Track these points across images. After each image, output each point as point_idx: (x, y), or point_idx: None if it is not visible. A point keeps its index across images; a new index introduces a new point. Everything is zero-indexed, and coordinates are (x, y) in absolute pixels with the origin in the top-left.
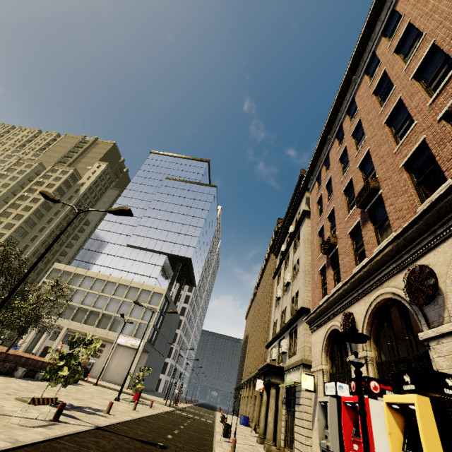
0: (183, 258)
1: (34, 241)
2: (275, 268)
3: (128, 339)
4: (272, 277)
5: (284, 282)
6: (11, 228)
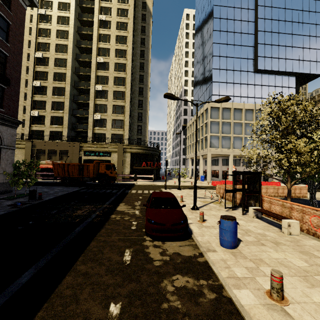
0: (313, 75)
1: (144, 83)
2: None
3: None
4: None
5: None
6: (124, 69)
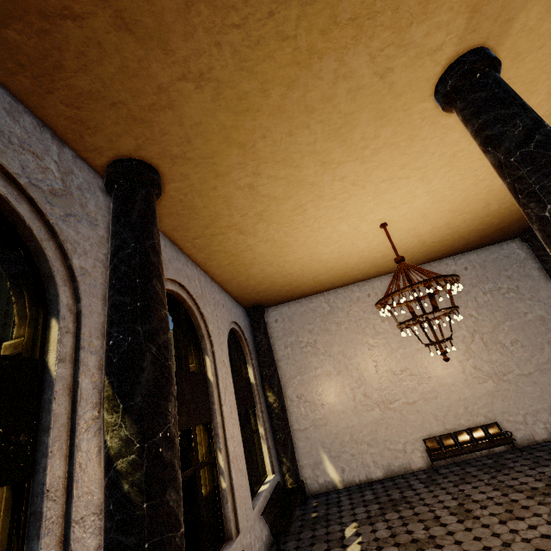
0: None
1: None
2: None
3: None
4: None
5: None
6: None
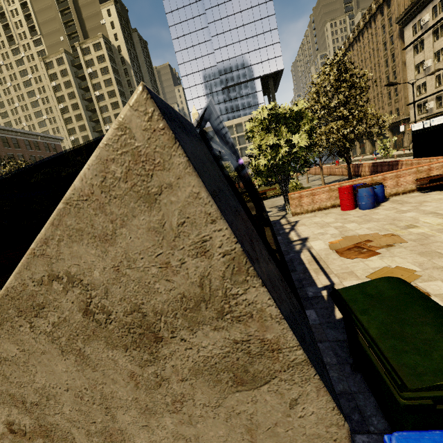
0: (276, 72)
1: None
2: (398, 38)
3: None
4: (403, 50)
5: (435, 52)
6: None
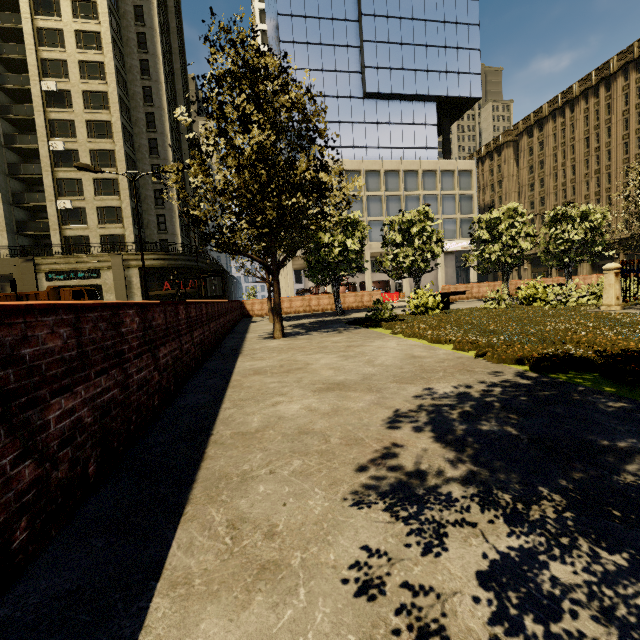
0: (466, 100)
1: (157, 129)
2: None
3: (456, 242)
4: None
5: None
6: (104, 104)
